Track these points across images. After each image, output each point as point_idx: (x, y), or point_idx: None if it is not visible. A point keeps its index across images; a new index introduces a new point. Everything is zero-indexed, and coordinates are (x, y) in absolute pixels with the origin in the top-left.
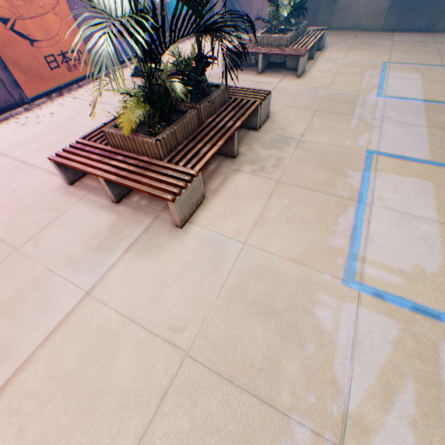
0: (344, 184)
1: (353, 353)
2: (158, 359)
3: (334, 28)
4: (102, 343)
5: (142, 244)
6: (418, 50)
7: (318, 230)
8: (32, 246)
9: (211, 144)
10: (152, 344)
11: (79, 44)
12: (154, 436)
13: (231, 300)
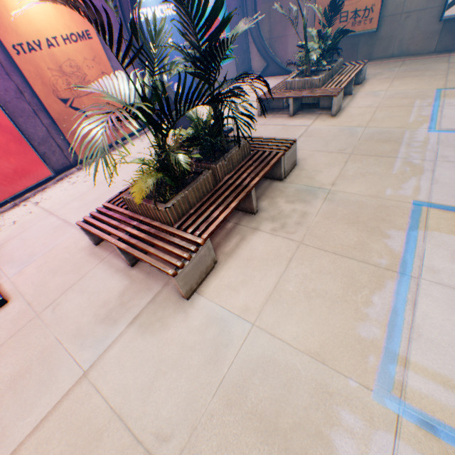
0: (382, 248)
1: None
2: None
3: (376, 58)
4: (85, 443)
5: (146, 316)
6: None
7: (344, 312)
8: (50, 311)
9: (224, 206)
10: (133, 454)
11: (78, 141)
12: None
13: (228, 404)
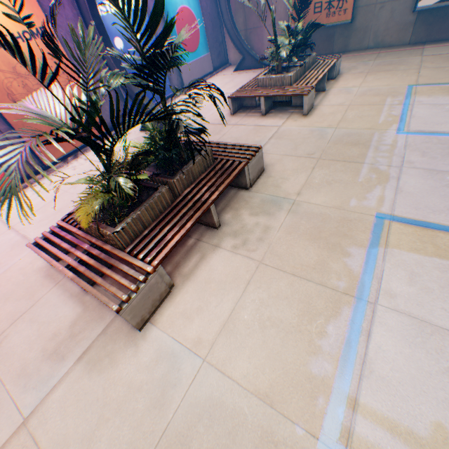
0: (341, 268)
1: None
2: None
3: (352, 50)
4: None
5: (95, 351)
6: None
7: (297, 344)
8: None
9: (179, 226)
10: None
11: None
12: None
13: None
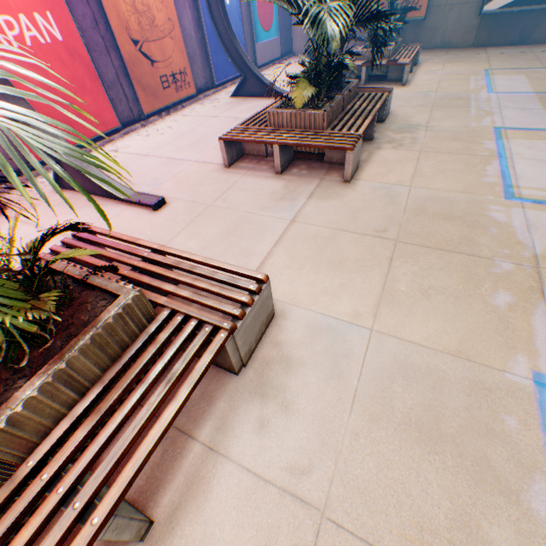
0: (481, 149)
1: (528, 230)
2: (374, 245)
3: (421, 49)
4: (323, 242)
5: (319, 194)
6: (516, 59)
7: (470, 175)
8: (222, 203)
9: (362, 120)
10: (365, 239)
11: (311, 19)
12: (395, 276)
13: (416, 215)
